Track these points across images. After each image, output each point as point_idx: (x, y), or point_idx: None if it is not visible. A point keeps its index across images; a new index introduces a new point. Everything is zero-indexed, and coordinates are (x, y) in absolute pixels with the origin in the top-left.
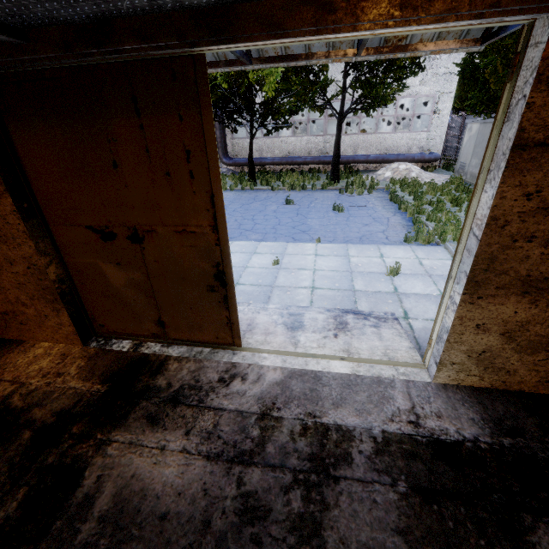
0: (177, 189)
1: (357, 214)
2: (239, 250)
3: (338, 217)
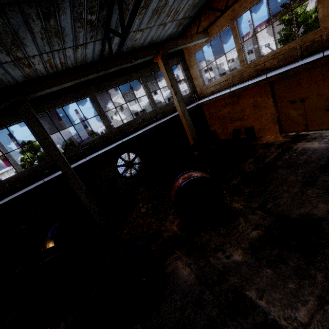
0: (318, 84)
1: None
2: None
3: None
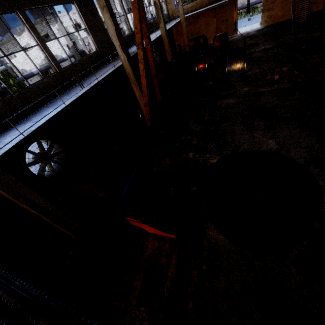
0: (232, 12)
1: (255, 19)
2: None
3: (249, 22)
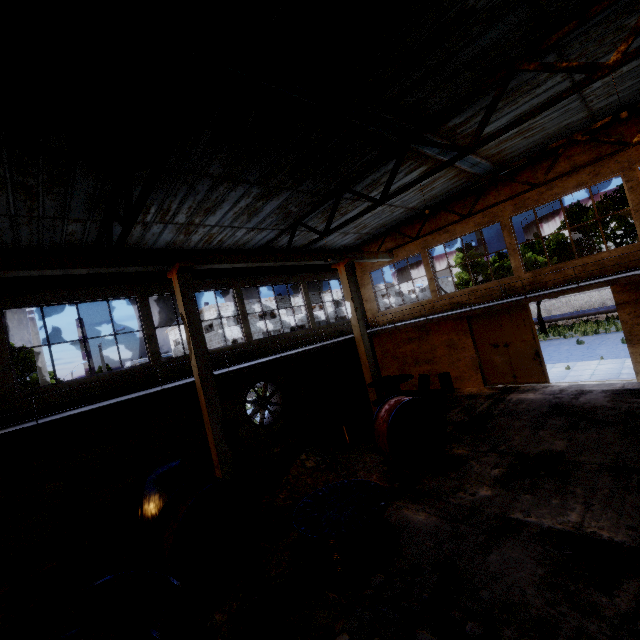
0: (520, 329)
1: None
2: None
3: (625, 346)
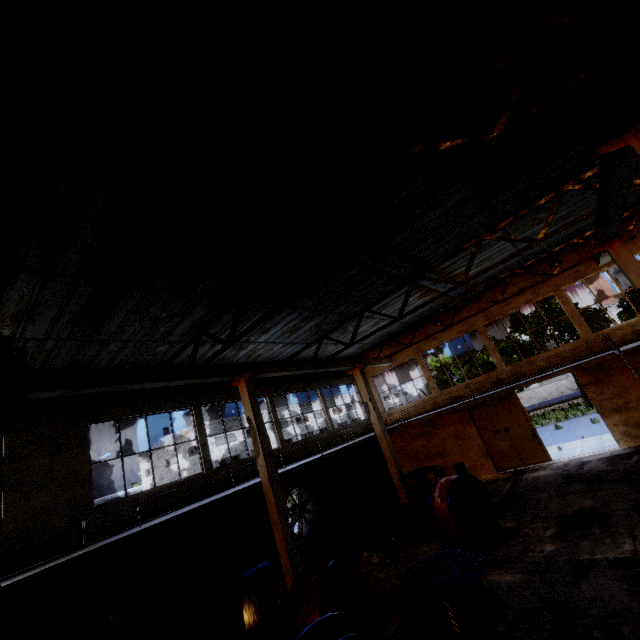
0: (514, 414)
1: None
2: None
3: (596, 426)
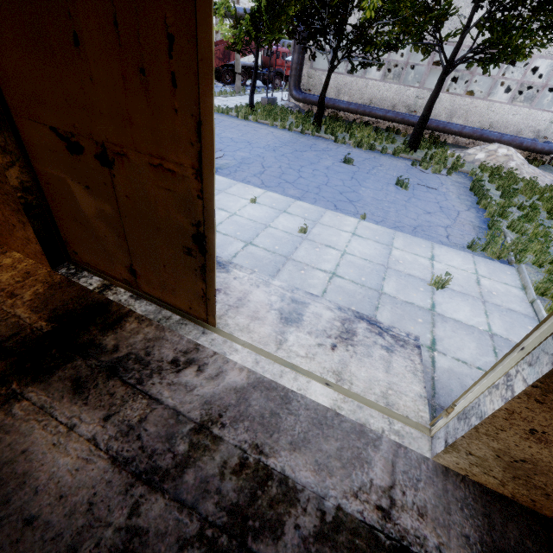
0: (153, 99)
1: (422, 197)
2: (269, 203)
3: (398, 194)
